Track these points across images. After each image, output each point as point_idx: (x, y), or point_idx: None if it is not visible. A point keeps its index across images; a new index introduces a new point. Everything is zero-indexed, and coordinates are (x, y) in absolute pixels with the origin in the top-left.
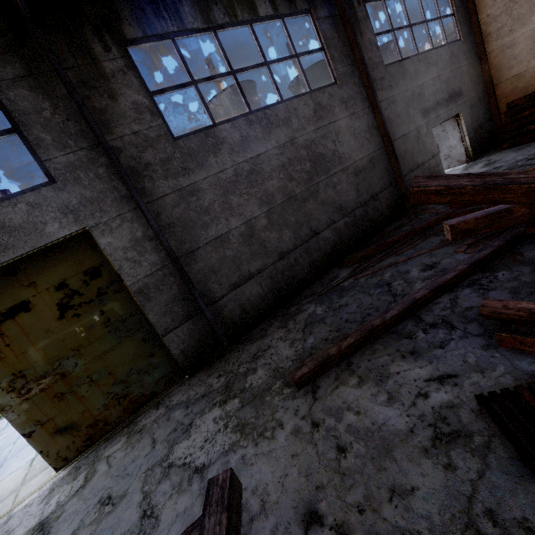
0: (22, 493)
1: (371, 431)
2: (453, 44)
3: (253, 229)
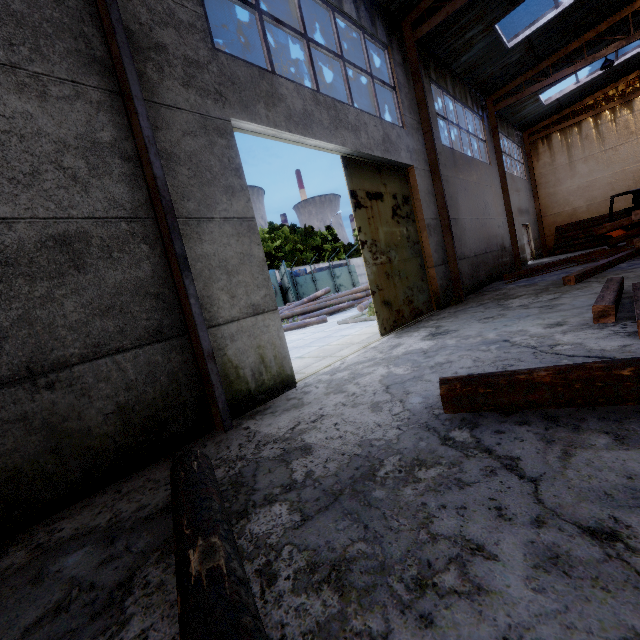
0: (343, 354)
1: None
2: (525, 181)
3: (466, 226)
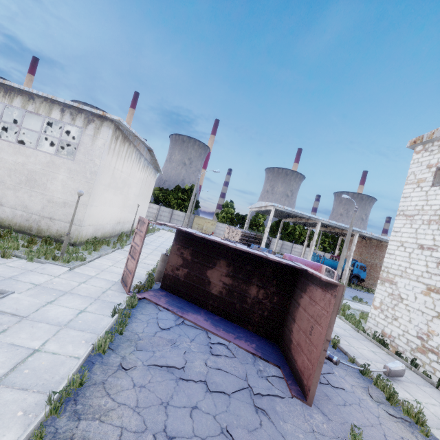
0: None
1: None
2: None
3: None
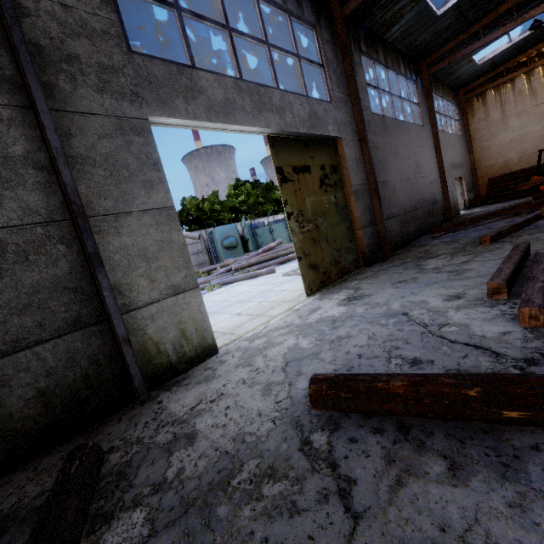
0: (272, 314)
1: None
2: (459, 136)
3: (395, 187)
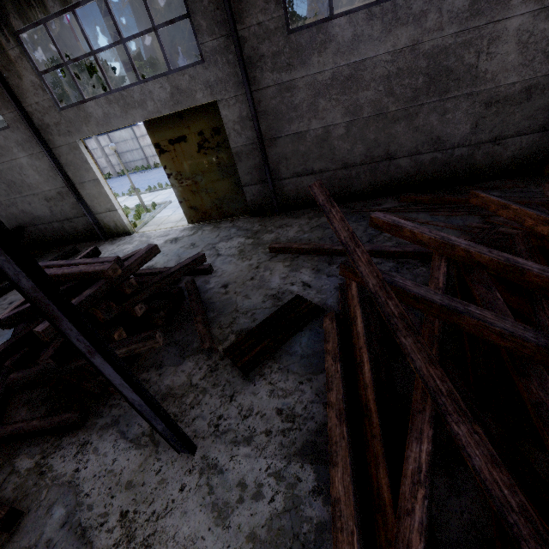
0: (178, 224)
1: (265, 281)
2: None
3: (329, 135)
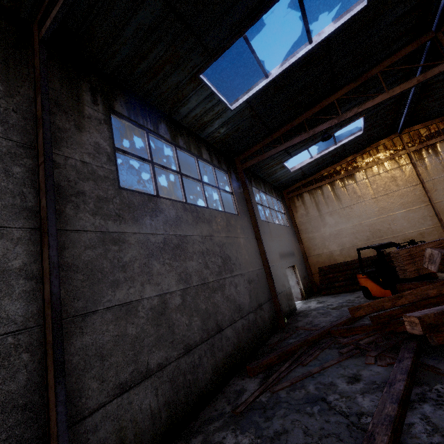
0: None
1: None
2: (287, 227)
3: (166, 305)
